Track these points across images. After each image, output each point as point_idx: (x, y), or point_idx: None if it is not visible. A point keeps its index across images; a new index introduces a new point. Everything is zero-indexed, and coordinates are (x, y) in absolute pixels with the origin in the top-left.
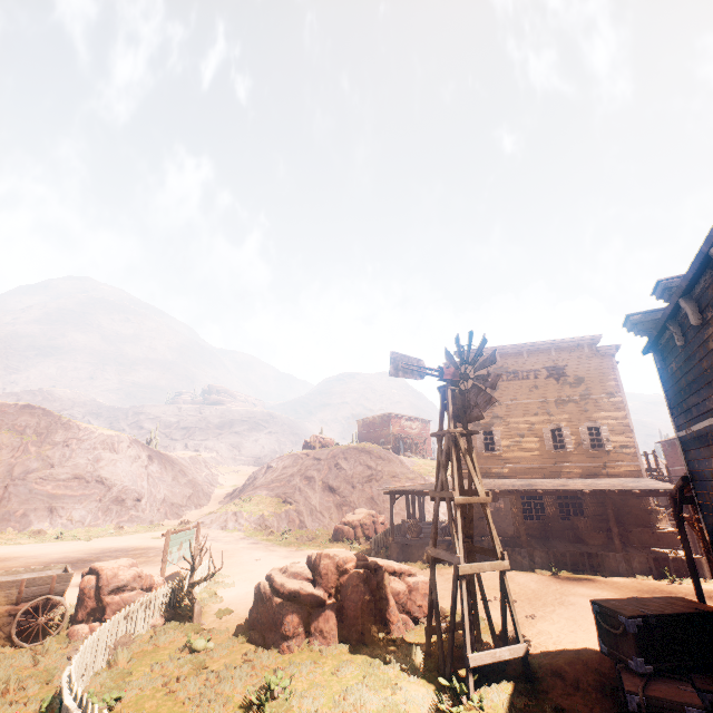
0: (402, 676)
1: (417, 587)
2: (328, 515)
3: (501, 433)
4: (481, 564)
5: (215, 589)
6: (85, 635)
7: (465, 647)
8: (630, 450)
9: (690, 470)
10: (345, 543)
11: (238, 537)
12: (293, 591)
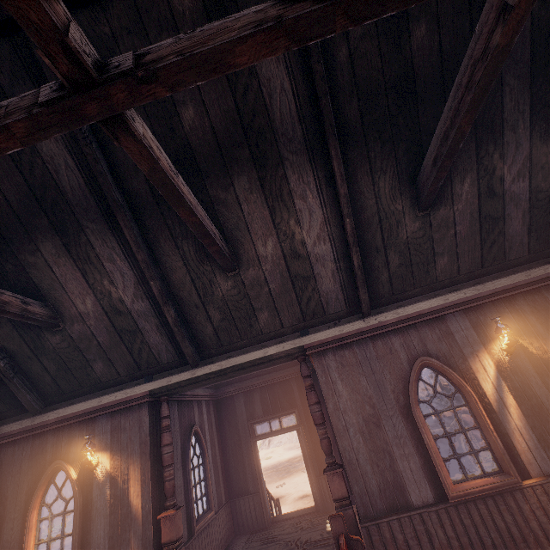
0: None
1: None
2: None
3: None
4: None
5: None
6: None
7: None
8: None
9: None
10: None
11: None
12: None
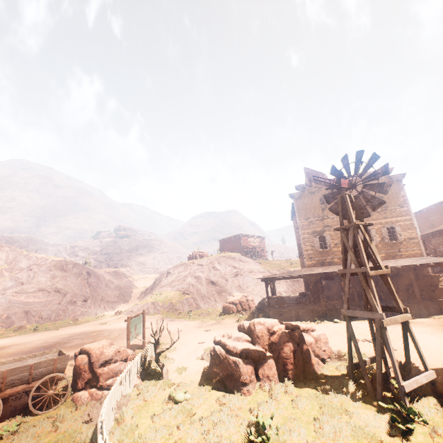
0: (347, 404)
1: (320, 338)
2: (213, 299)
3: (330, 236)
4: (395, 317)
5: (164, 354)
6: (87, 399)
7: (397, 379)
8: (414, 240)
9: None
10: (232, 314)
11: (159, 318)
12: (244, 350)
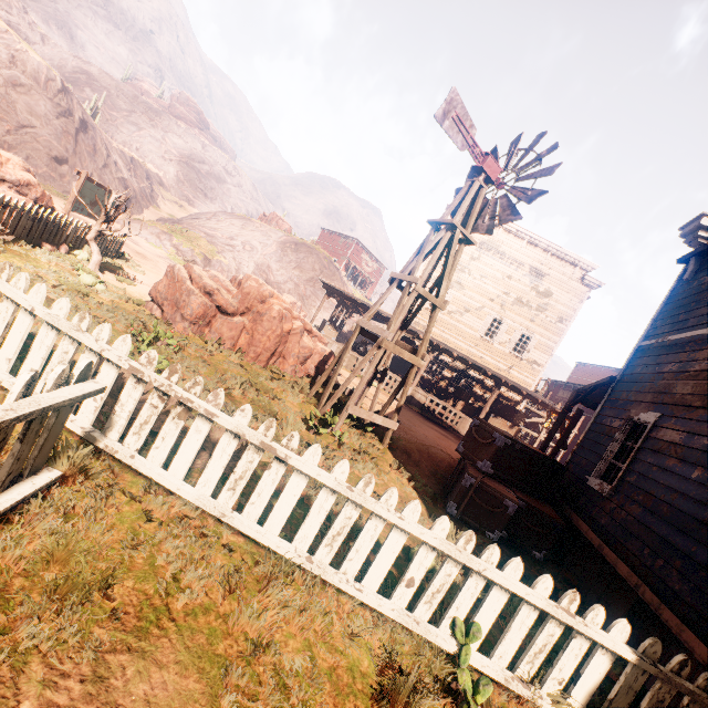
0: (283, 395)
1: (323, 353)
2: None
3: (453, 299)
4: (404, 350)
5: (122, 266)
6: None
7: (351, 399)
8: (537, 367)
9: (624, 374)
10: None
11: (161, 255)
12: (209, 286)
